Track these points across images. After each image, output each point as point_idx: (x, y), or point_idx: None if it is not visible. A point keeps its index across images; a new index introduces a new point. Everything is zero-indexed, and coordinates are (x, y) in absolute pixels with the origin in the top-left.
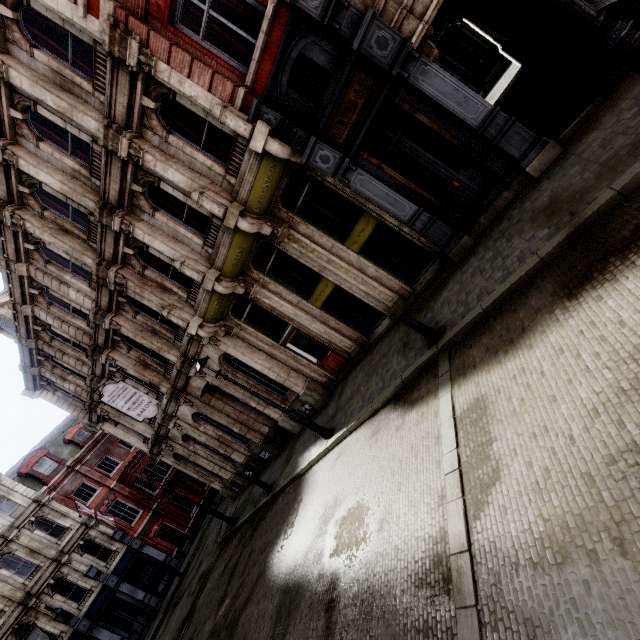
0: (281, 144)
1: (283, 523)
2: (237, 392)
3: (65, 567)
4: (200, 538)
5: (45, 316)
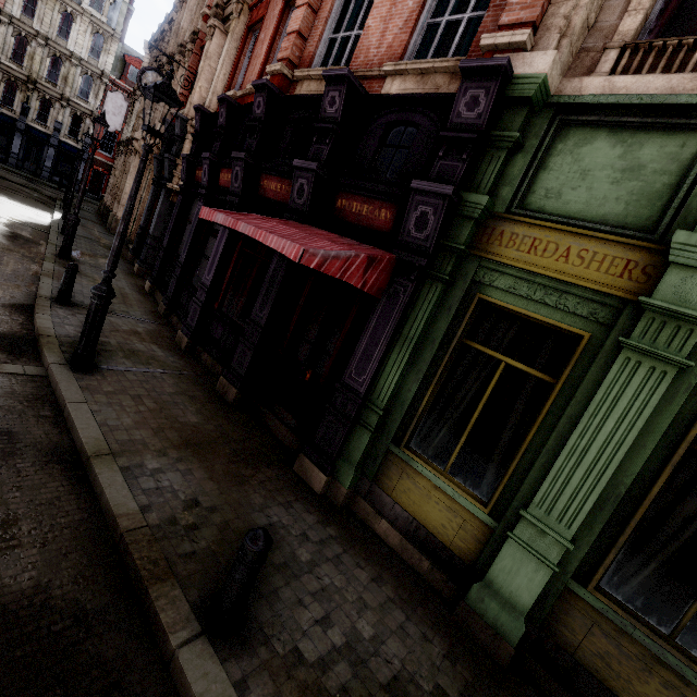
0: (157, 140)
1: (19, 200)
2: (123, 180)
3: (60, 105)
4: (89, 200)
5: (166, 41)
